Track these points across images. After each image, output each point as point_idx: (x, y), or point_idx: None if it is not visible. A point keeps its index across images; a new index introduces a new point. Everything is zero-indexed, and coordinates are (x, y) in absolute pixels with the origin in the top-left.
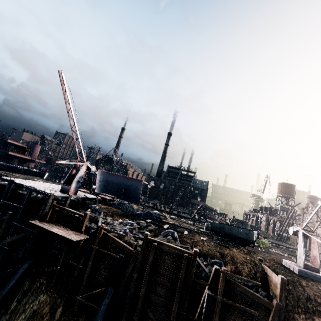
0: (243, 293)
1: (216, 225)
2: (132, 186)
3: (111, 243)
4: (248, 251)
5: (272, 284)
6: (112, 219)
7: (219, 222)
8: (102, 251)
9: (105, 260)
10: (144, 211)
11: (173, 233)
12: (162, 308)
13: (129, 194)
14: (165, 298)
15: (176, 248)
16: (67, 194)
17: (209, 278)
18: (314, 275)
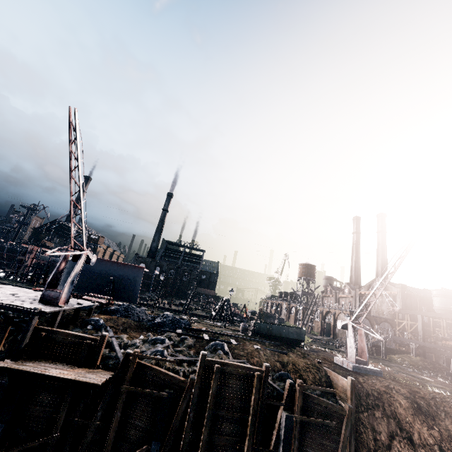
0: (318, 404)
1: (262, 327)
2: (126, 276)
3: (149, 375)
4: (302, 354)
5: (338, 387)
6: (129, 337)
7: (262, 322)
8: (139, 390)
9: (141, 403)
10: (168, 318)
11: (223, 346)
12: (230, 450)
13: (120, 290)
14: (232, 435)
15: (244, 366)
16: (58, 306)
17: (283, 396)
18: (365, 368)
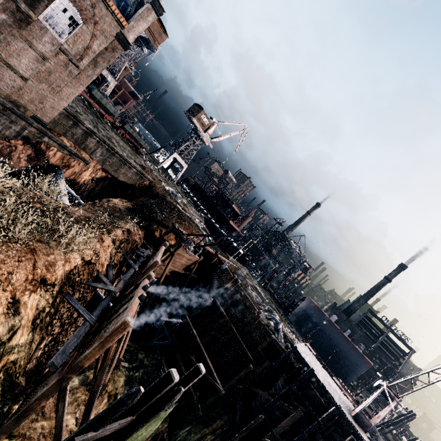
0: None
1: None
2: (349, 357)
3: None
4: None
5: None
6: None
7: None
8: None
9: None
10: None
11: None
12: None
13: (336, 362)
14: None
15: None
16: (368, 437)
17: None
18: None
